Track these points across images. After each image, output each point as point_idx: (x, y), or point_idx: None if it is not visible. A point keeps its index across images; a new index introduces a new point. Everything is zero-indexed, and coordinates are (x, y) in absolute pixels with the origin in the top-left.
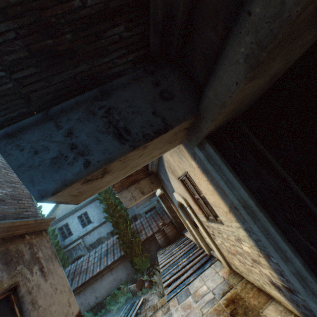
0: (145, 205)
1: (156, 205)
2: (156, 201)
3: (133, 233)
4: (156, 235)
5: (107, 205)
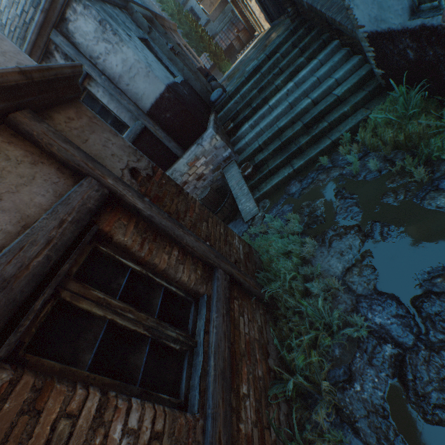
0: (220, 21)
1: (231, 18)
2: (231, 13)
3: (216, 45)
4: (233, 42)
5: (189, 23)
